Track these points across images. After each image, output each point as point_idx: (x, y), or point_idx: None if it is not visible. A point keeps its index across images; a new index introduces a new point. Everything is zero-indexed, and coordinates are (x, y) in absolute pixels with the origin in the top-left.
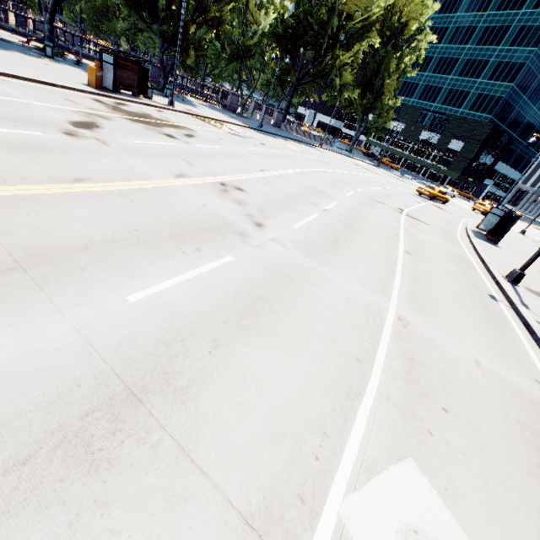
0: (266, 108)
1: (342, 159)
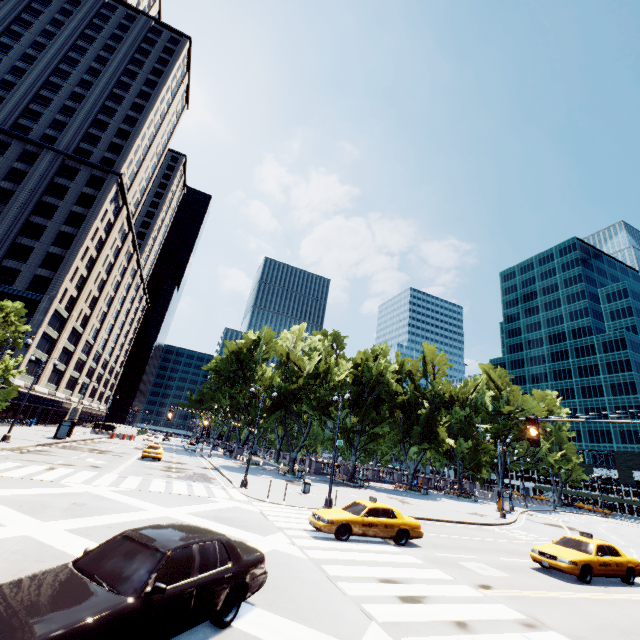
0: (524, 492)
1: (591, 518)
